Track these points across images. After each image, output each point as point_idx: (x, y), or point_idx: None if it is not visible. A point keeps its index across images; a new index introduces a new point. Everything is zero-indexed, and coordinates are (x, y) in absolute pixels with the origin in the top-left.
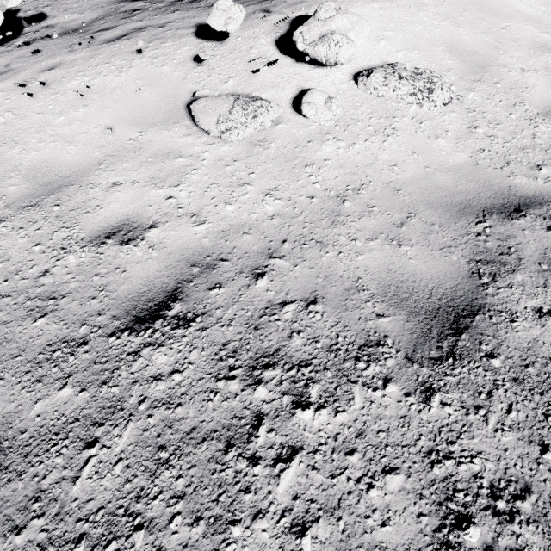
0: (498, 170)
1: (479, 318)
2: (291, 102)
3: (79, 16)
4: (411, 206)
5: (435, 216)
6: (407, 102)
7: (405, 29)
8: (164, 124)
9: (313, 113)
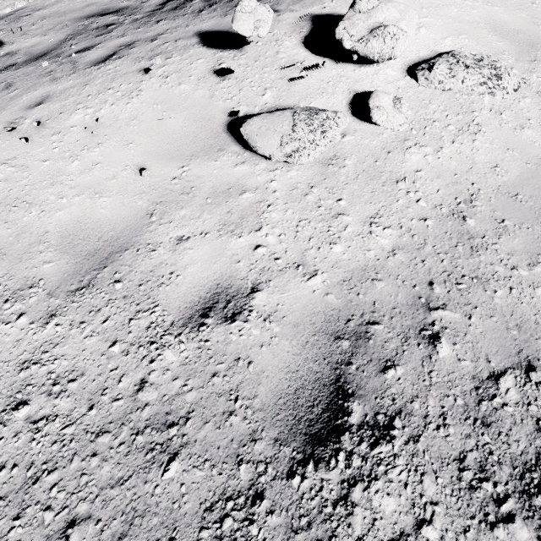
0: None
1: None
2: (349, 109)
3: (43, 39)
4: None
5: None
6: (478, 93)
7: (440, 14)
8: (206, 153)
9: (385, 118)
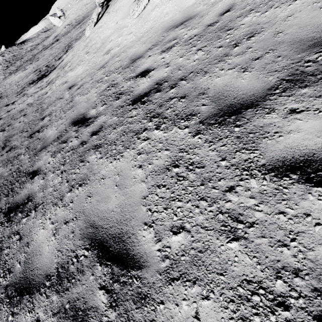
0: (198, 4)
1: (138, 59)
2: None
3: None
4: (158, 30)
5: (159, 32)
6: None
7: None
8: (127, 16)
9: None
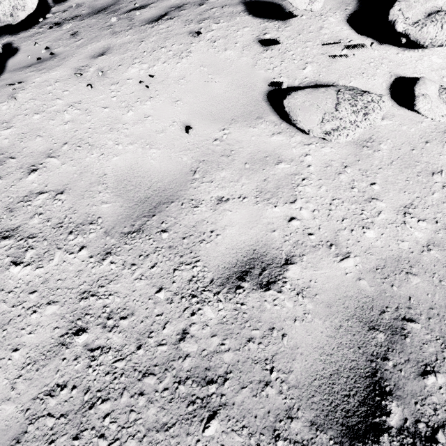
0: None
1: None
2: (388, 93)
3: None
4: None
5: None
6: None
7: None
8: (245, 119)
9: (428, 107)
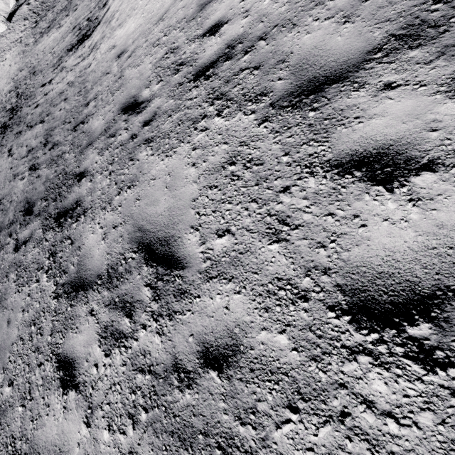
0: None
1: (209, 4)
2: None
3: None
4: None
5: None
6: None
7: None
8: None
9: None
